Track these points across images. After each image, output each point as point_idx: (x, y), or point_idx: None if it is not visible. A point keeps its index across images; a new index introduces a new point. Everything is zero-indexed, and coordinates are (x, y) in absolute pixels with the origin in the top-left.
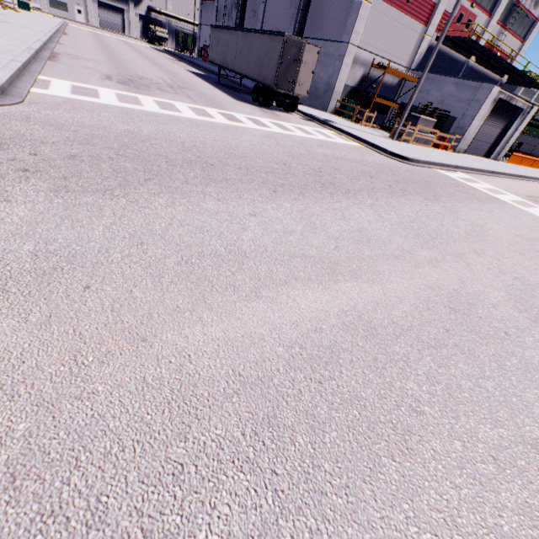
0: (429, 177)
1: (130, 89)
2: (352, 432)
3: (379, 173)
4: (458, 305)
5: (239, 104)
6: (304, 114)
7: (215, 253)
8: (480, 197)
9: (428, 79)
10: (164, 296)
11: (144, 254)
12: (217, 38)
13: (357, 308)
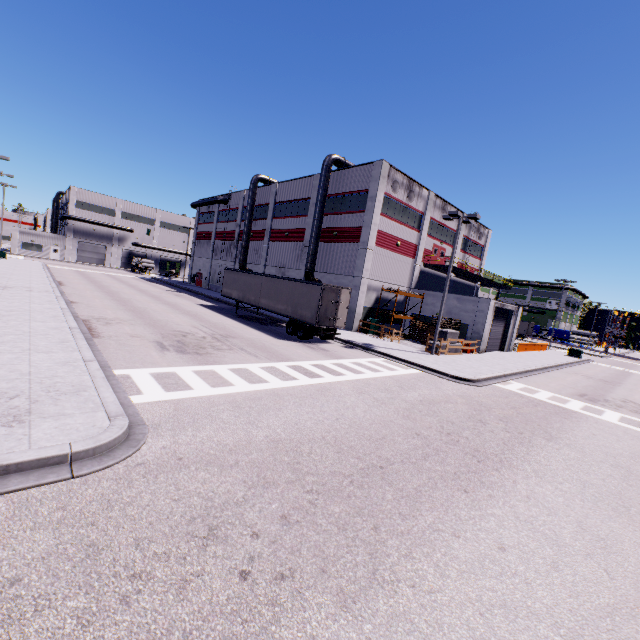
0: (506, 400)
1: (196, 359)
2: None
3: (477, 411)
4: None
5: (287, 345)
6: (341, 341)
7: None
8: (564, 415)
9: (430, 295)
10: None
11: None
12: (234, 278)
13: None
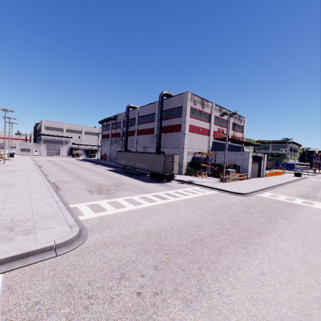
0: (262, 201)
1: (107, 196)
2: None
3: (248, 209)
4: None
5: (150, 185)
6: (177, 180)
7: (296, 319)
8: (293, 206)
9: (219, 153)
10: None
11: None
12: (122, 155)
13: None
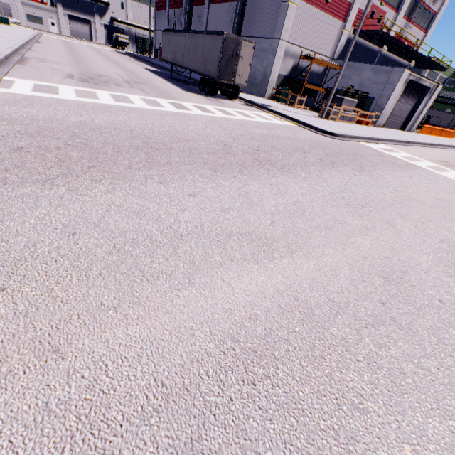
0: (354, 149)
1: (89, 85)
2: (289, 449)
3: (311, 148)
4: (391, 274)
5: (188, 95)
6: (245, 101)
7: (150, 238)
8: (400, 165)
9: (348, 66)
10: (88, 293)
11: (74, 245)
12: (168, 40)
13: (293, 287)
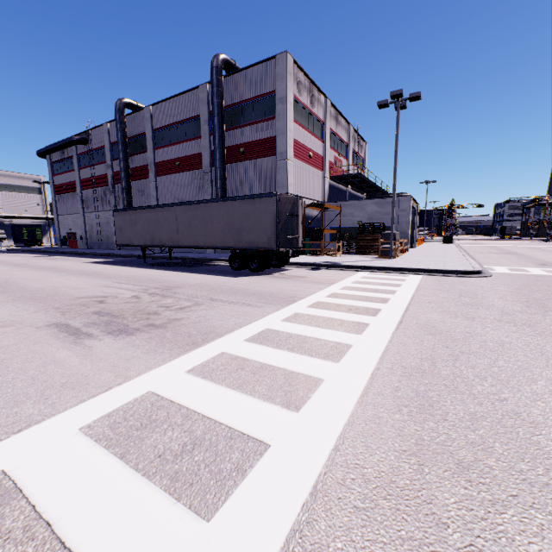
0: (546, 282)
1: (164, 339)
2: None
3: None
4: None
5: (255, 281)
6: (296, 265)
7: None
8: None
9: (346, 206)
10: None
11: None
12: (131, 219)
13: None
